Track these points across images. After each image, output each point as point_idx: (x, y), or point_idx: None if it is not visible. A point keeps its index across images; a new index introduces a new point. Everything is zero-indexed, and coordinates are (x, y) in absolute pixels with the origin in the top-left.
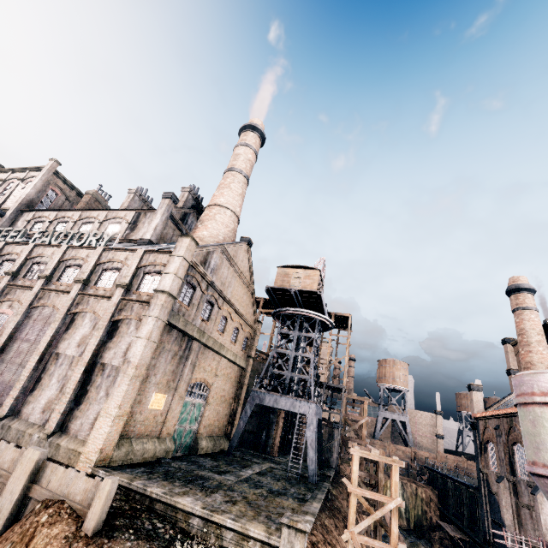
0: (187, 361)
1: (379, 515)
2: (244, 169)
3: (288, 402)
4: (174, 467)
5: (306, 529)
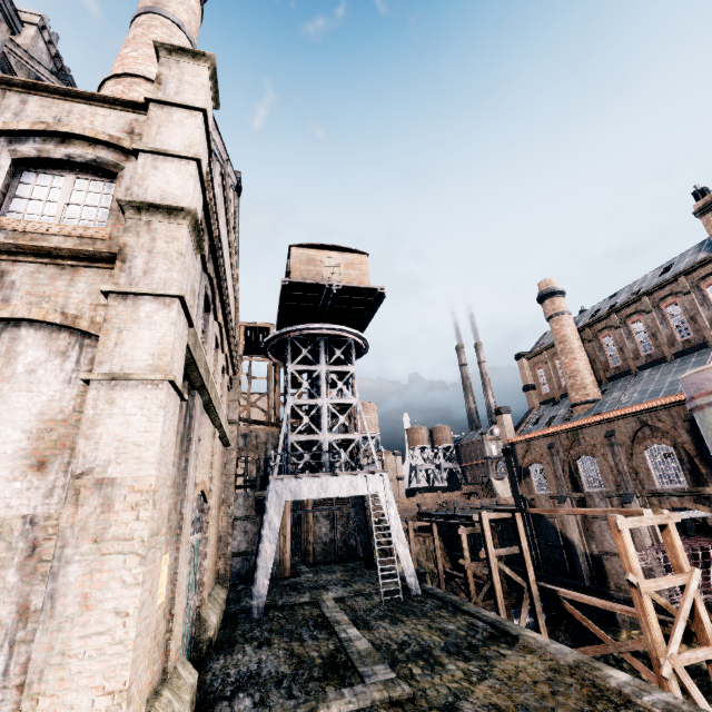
0: (191, 447)
1: (688, 607)
2: (187, 24)
3: (343, 483)
4: None
5: None
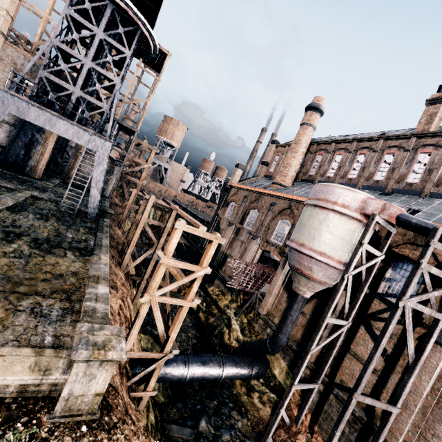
0: None
1: (186, 281)
2: None
3: (70, 130)
4: None
5: (122, 358)
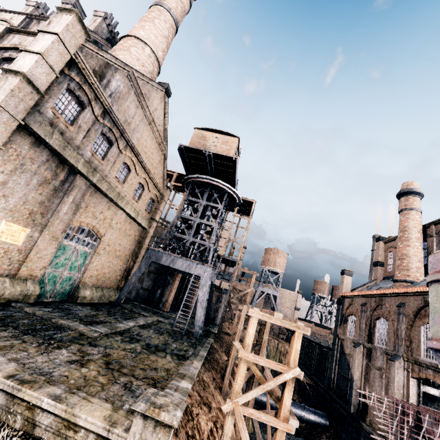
0: (67, 197)
1: (272, 385)
2: (174, 9)
3: (184, 264)
4: (26, 312)
5: (172, 423)
